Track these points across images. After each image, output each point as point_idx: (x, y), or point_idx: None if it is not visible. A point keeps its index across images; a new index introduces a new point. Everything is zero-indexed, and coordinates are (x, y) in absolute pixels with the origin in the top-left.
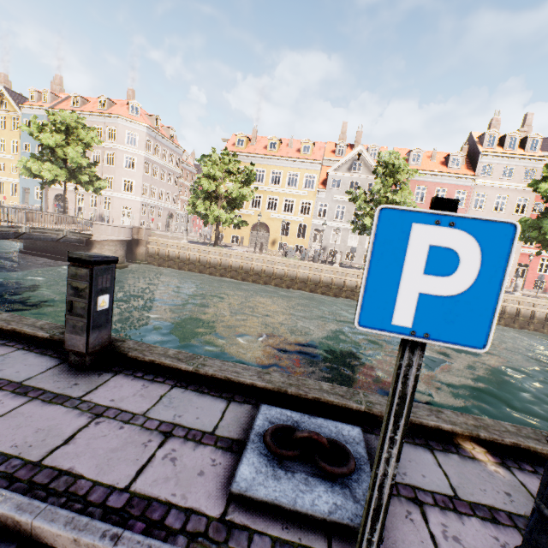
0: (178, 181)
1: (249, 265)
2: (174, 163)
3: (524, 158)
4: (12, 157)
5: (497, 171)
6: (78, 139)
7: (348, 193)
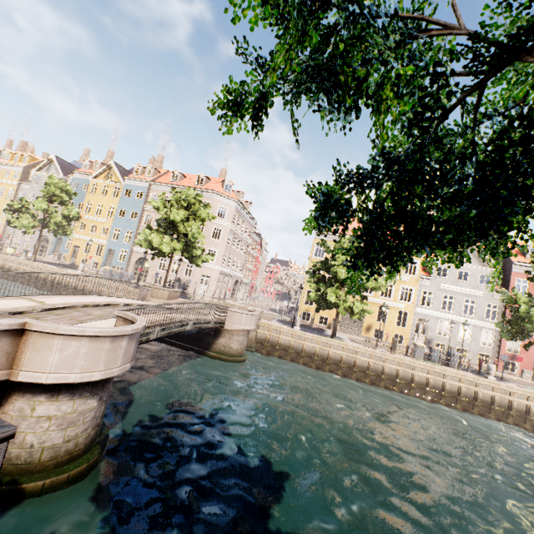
0: (247, 249)
1: (379, 366)
2: (247, 233)
3: None
4: (106, 220)
5: None
6: (191, 214)
7: (501, 294)
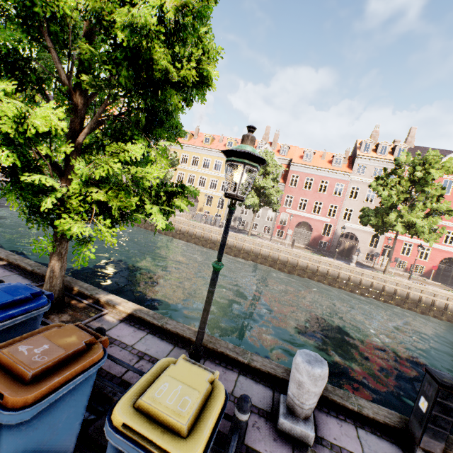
0: None
1: None
2: None
3: (391, 162)
4: None
5: (369, 171)
6: None
7: None
